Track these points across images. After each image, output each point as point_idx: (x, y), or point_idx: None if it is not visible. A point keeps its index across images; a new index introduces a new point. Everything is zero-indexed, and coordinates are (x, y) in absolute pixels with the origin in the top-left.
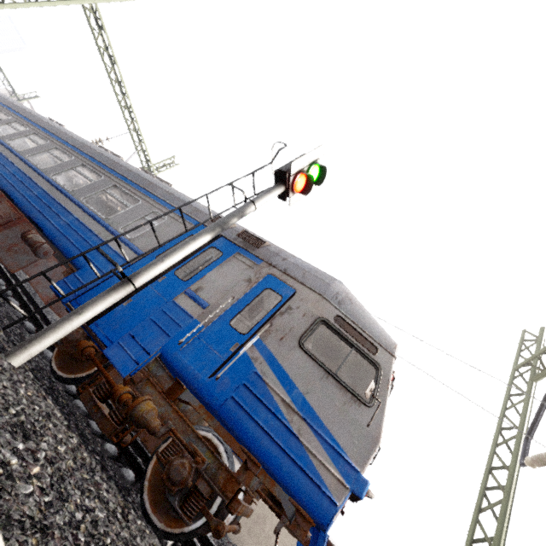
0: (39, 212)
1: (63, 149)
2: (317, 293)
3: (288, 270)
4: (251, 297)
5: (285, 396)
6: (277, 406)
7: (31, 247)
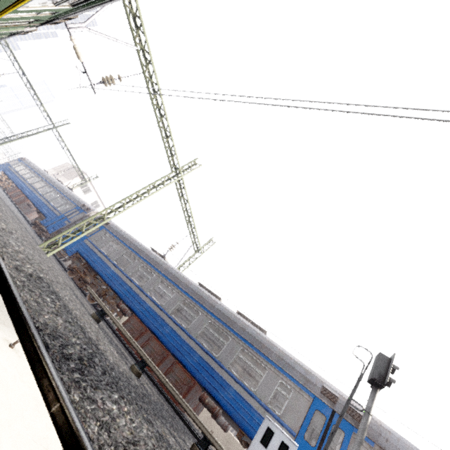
0: (209, 383)
1: (189, 302)
2: None
3: None
4: None
5: None
6: None
7: (211, 413)
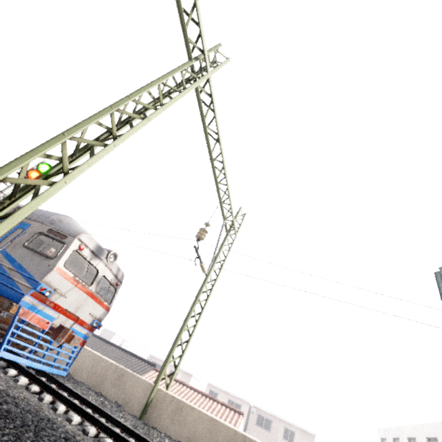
0: None
1: None
2: (40, 222)
3: (32, 217)
4: (8, 235)
5: (10, 266)
6: (5, 270)
7: None
